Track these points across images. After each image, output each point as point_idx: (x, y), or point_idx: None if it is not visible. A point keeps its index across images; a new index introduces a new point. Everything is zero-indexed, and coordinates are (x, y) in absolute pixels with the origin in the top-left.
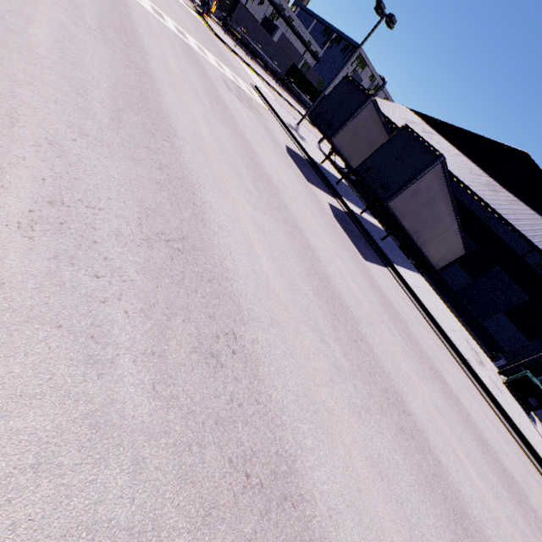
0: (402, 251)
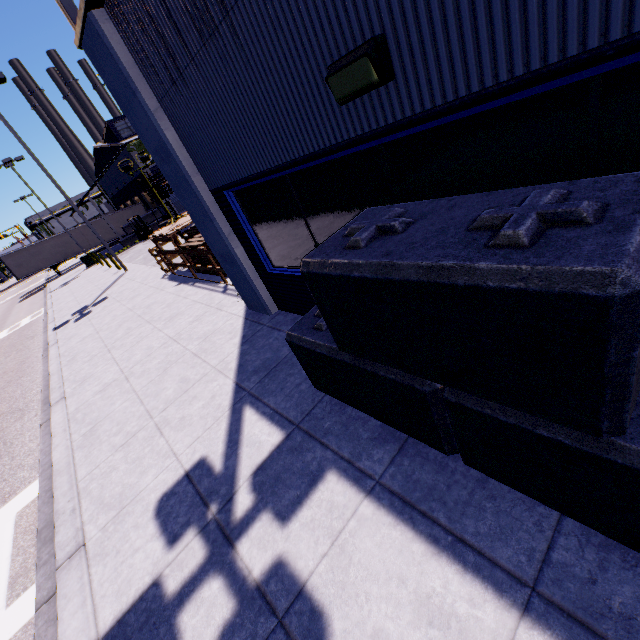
0: None
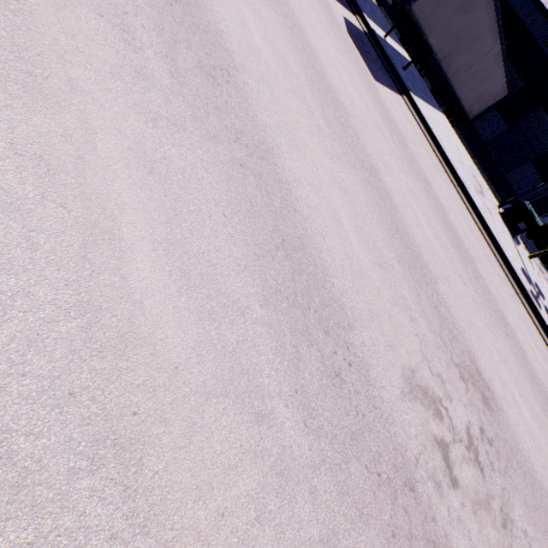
0: (433, 96)
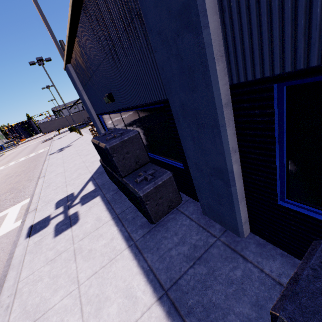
0: None
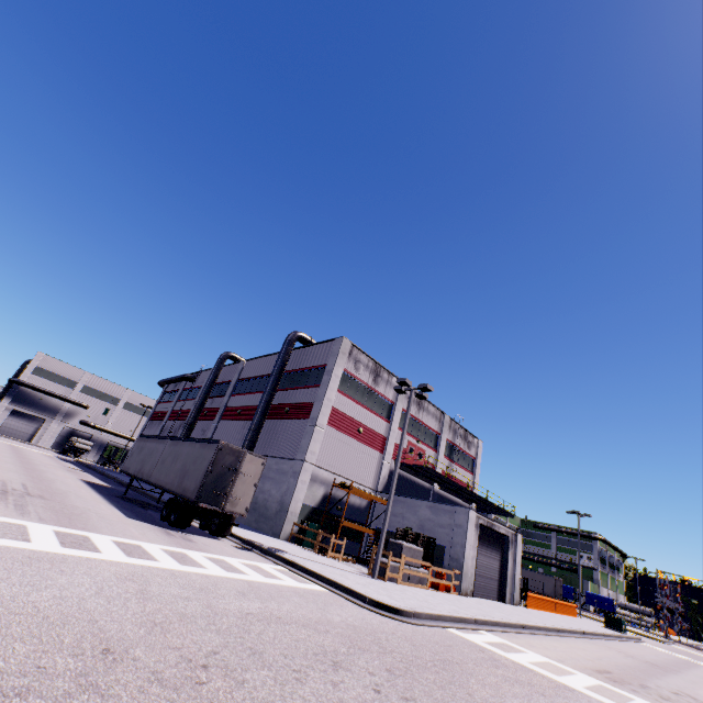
0: None
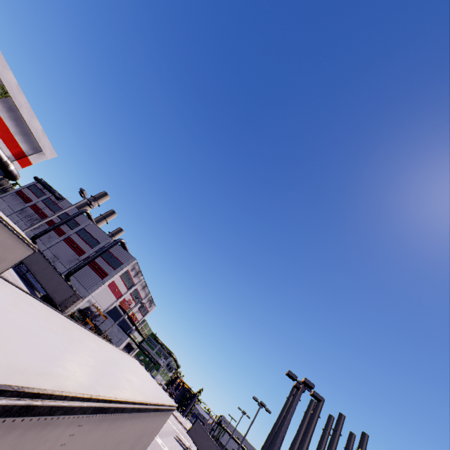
0: None
